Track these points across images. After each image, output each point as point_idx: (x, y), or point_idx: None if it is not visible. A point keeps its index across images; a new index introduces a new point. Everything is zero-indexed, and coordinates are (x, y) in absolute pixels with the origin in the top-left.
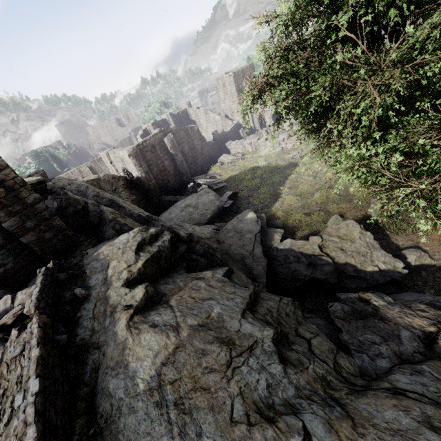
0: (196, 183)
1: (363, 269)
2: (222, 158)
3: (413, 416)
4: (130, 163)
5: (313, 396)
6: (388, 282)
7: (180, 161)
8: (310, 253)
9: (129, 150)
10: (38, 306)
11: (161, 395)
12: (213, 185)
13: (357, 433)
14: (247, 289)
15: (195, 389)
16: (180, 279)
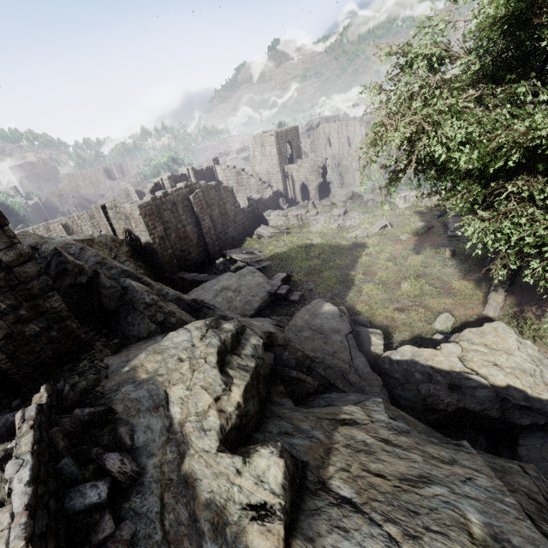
0: (228, 259)
1: (536, 395)
2: (261, 230)
3: None
4: (140, 223)
5: None
6: None
7: (208, 228)
8: (446, 368)
9: (141, 204)
10: (31, 533)
11: None
12: (255, 263)
13: None
14: (463, 449)
15: None
16: (308, 423)
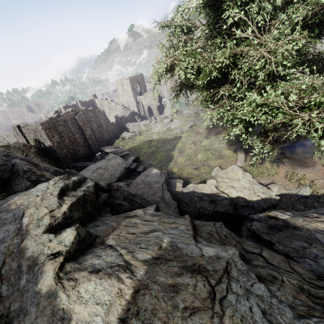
0: (103, 152)
1: (250, 199)
2: (124, 135)
3: None
4: (43, 134)
5: (312, 311)
6: (269, 207)
7: (89, 135)
8: (209, 192)
9: (42, 122)
10: None
11: None
12: (119, 153)
13: None
14: (183, 218)
15: None
16: (111, 220)
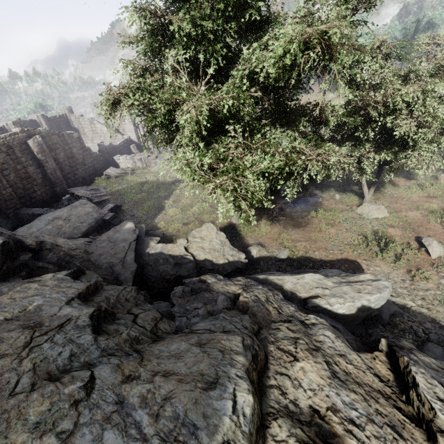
0: (74, 195)
1: (217, 262)
2: (109, 171)
3: (191, 342)
4: None
5: (116, 352)
6: (234, 271)
7: (53, 169)
8: (177, 254)
9: None
10: None
11: None
12: (95, 198)
13: (141, 365)
14: (87, 282)
15: None
16: (7, 285)
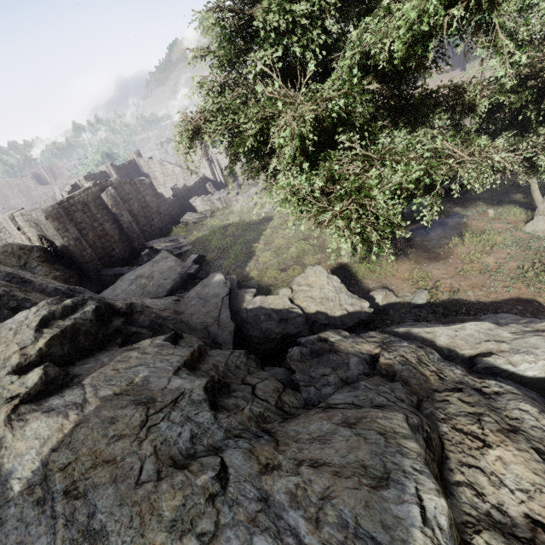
0: (153, 249)
1: (333, 314)
2: (187, 218)
3: (335, 421)
4: (49, 227)
5: (243, 434)
6: (357, 324)
7: (128, 223)
8: (281, 307)
9: (46, 210)
10: None
11: (46, 488)
12: (175, 250)
13: (278, 451)
14: (190, 347)
15: (95, 466)
16: (107, 355)
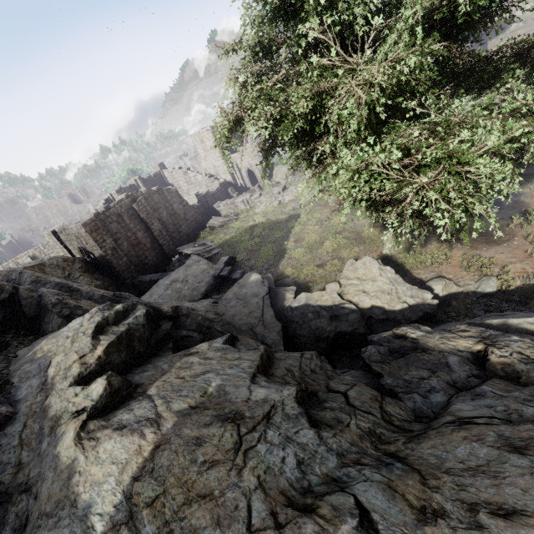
0: (183, 255)
1: (391, 308)
2: (212, 222)
3: (490, 443)
4: (89, 239)
5: (362, 459)
6: (421, 318)
7: (159, 230)
8: (330, 304)
9: (85, 222)
10: None
11: (133, 529)
12: (205, 253)
13: (430, 487)
14: (256, 350)
15: (189, 502)
16: (164, 361)
